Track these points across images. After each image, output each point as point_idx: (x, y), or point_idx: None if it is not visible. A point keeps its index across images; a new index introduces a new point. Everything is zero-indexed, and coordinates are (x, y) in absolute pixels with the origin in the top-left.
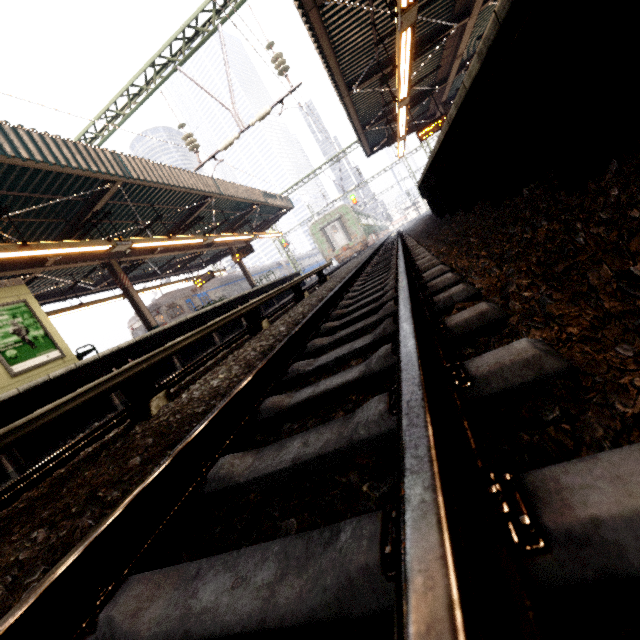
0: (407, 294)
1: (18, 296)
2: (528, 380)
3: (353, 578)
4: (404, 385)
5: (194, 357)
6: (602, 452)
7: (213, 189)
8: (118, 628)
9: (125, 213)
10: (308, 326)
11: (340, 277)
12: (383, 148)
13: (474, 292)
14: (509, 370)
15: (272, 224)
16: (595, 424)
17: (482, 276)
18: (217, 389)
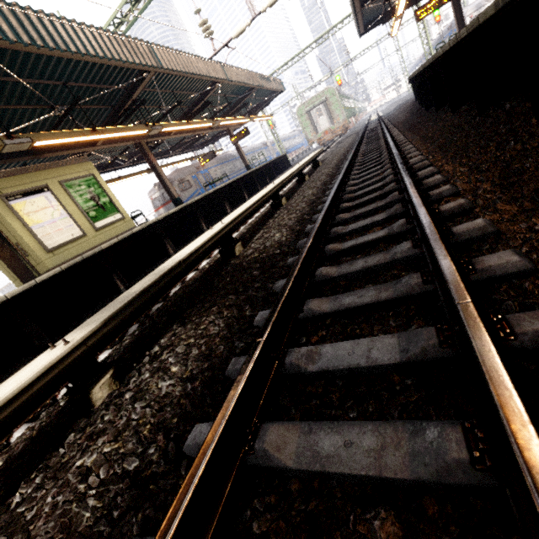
0: (416, 191)
1: (88, 171)
2: (479, 235)
3: (412, 286)
4: (429, 234)
5: (214, 223)
6: (498, 252)
7: (221, 75)
8: (314, 310)
9: (152, 99)
10: (330, 205)
11: (333, 164)
12: (377, 26)
13: (456, 191)
14: (471, 231)
15: (264, 107)
16: (499, 248)
17: (461, 179)
18: (279, 242)
